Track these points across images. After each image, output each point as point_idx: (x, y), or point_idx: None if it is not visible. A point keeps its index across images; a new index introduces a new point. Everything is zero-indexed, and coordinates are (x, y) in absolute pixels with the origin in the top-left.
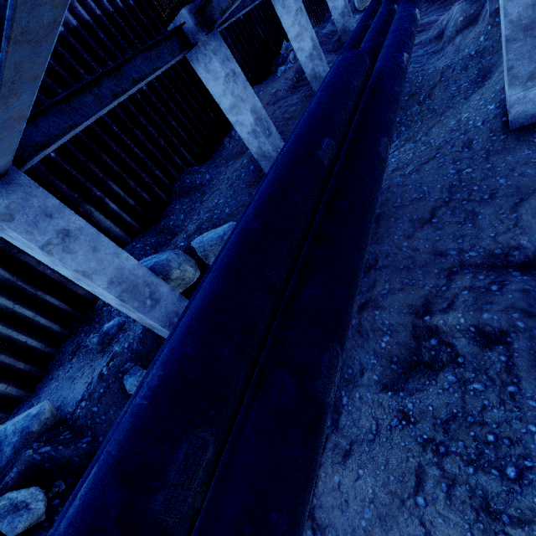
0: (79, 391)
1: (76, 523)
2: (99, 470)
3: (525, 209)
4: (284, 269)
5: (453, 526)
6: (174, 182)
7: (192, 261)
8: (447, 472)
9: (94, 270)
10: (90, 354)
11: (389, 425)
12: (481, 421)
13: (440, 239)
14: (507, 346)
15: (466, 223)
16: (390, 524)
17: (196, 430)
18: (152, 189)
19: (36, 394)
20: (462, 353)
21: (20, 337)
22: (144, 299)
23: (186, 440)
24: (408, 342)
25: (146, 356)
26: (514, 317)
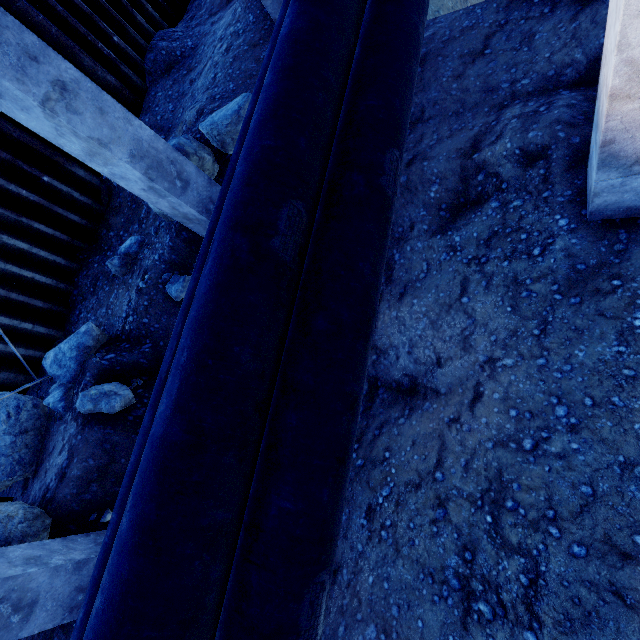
0: (119, 311)
1: (218, 262)
2: (220, 236)
3: (585, 16)
4: (339, 74)
5: (489, 304)
6: (145, 57)
7: (207, 149)
8: (487, 273)
9: (109, 138)
10: (115, 280)
11: (439, 261)
12: (517, 228)
13: (493, 73)
14: (547, 159)
15: (522, 47)
16: (440, 324)
17: (291, 201)
18: (116, 69)
19: (68, 330)
20: (506, 178)
21: (24, 272)
22: (173, 179)
23: (286, 207)
24: (456, 187)
25: (182, 265)
26: (557, 130)
